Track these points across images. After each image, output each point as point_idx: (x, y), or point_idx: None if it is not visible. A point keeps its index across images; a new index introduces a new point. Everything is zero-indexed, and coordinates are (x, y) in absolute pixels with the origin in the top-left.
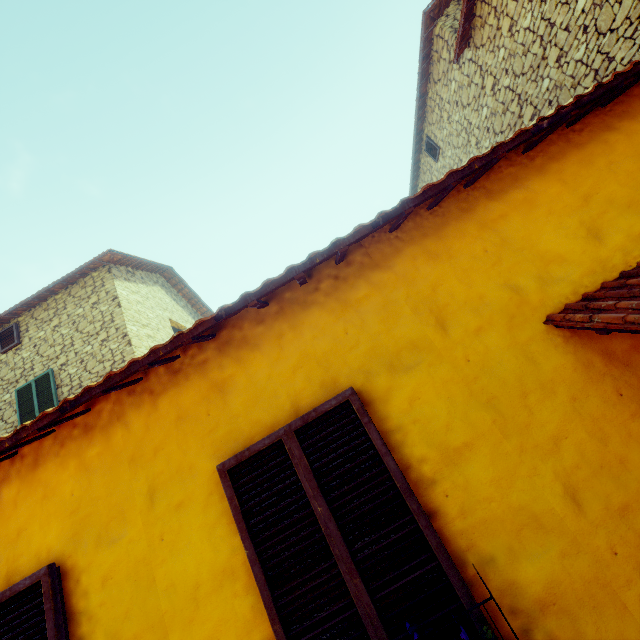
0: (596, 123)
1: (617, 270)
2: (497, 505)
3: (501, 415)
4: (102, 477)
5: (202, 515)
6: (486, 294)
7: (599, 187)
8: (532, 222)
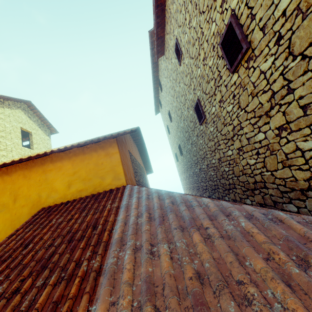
0: (94, 147)
1: (67, 199)
2: None
3: None
4: None
5: None
6: (31, 195)
7: (80, 170)
8: (57, 175)
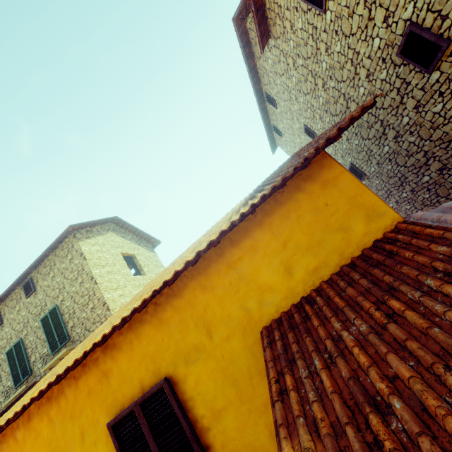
0: (291, 185)
1: (299, 296)
2: (238, 442)
3: (240, 390)
4: (59, 426)
5: (106, 447)
6: (231, 313)
7: (292, 235)
8: (255, 263)
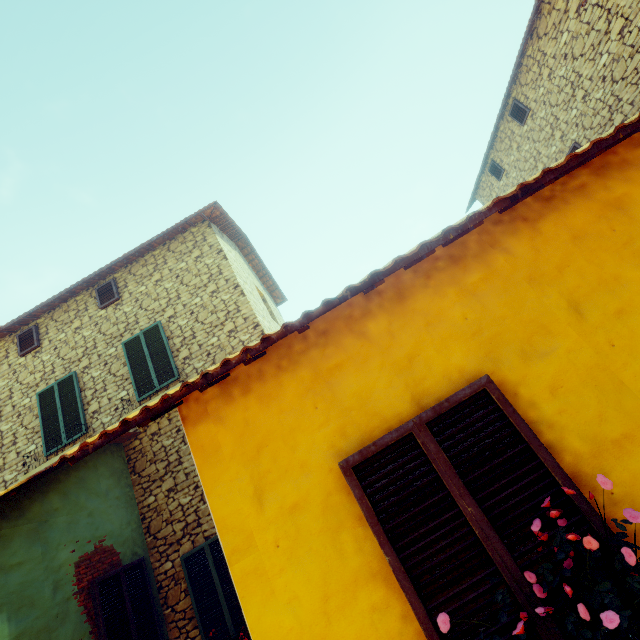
0: None
1: None
2: None
3: None
4: (498, 299)
5: None
6: None
7: None
8: None
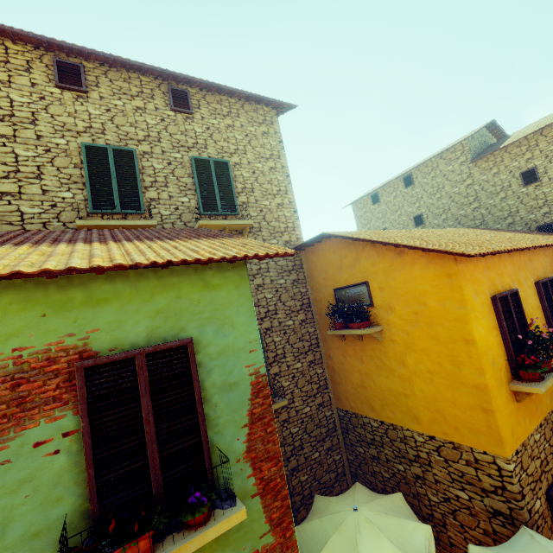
0: None
1: None
2: None
3: None
4: (514, 270)
5: (532, 292)
6: None
7: None
8: None
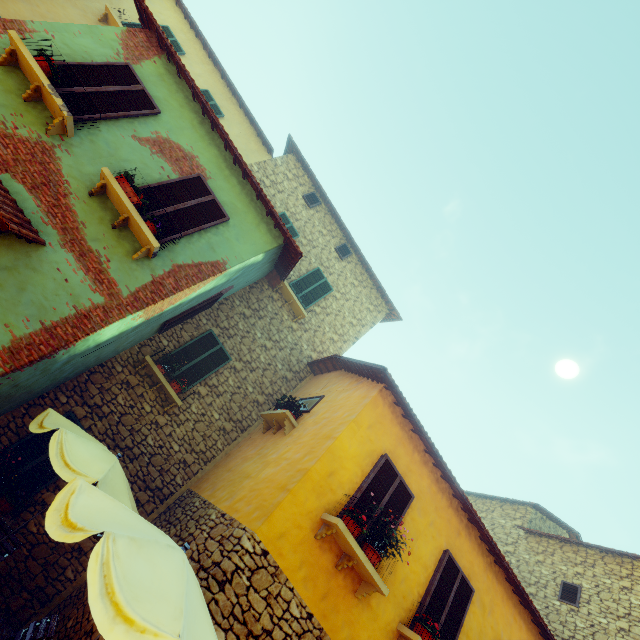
0: None
1: None
2: None
3: None
4: (430, 497)
5: (433, 548)
6: (499, 625)
7: None
8: (517, 632)
